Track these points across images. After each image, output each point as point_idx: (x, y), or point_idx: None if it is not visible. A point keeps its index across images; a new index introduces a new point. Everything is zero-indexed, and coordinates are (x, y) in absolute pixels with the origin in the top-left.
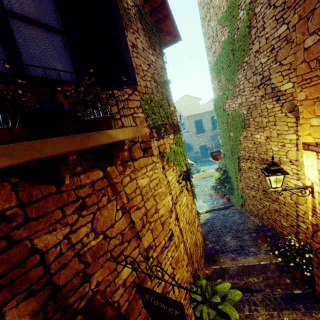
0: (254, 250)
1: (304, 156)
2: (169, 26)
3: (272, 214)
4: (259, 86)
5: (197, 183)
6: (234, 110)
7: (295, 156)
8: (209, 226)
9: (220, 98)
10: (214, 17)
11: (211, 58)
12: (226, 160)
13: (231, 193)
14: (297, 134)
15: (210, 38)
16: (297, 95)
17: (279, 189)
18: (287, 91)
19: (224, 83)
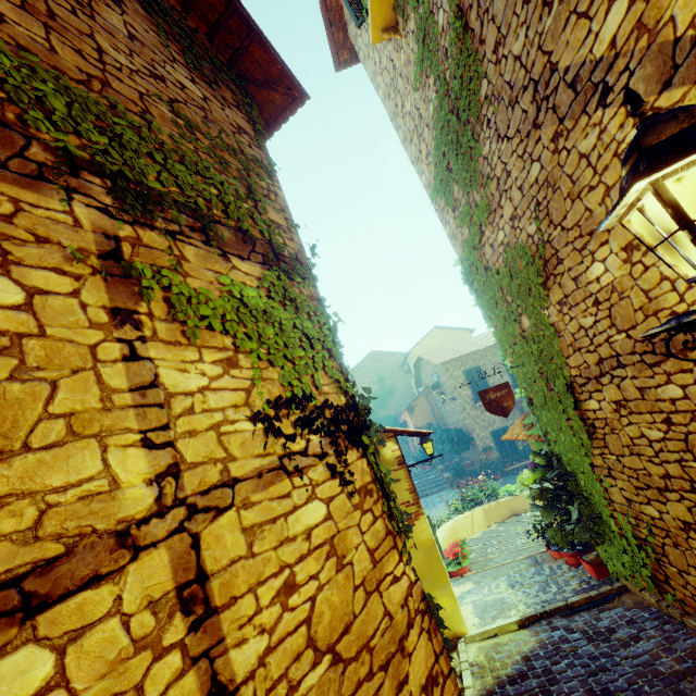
0: None
1: None
2: (266, 66)
3: None
4: (536, 121)
5: (495, 531)
6: (506, 246)
7: None
8: (537, 694)
9: (468, 245)
10: (406, 90)
11: (426, 175)
12: (540, 415)
13: (597, 535)
14: None
15: (413, 137)
16: (659, 7)
17: None
18: (620, 35)
19: (463, 201)
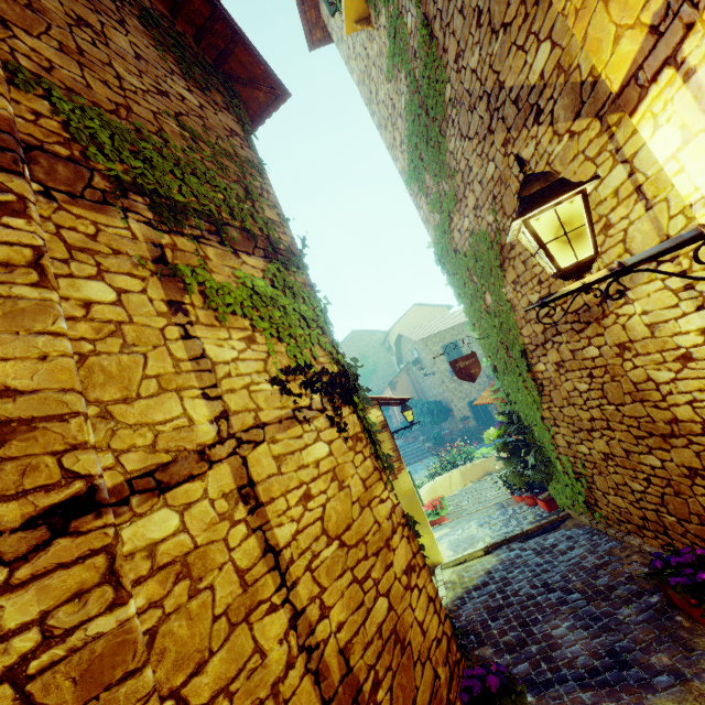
0: (670, 663)
1: (645, 134)
2: (250, 66)
3: (685, 495)
4: (490, 127)
5: (470, 489)
6: (471, 232)
7: (651, 231)
8: (495, 594)
9: (439, 230)
10: (380, 79)
11: (401, 161)
12: (502, 380)
13: (547, 475)
14: (623, 158)
15: (387, 125)
16: (571, 55)
17: (600, 276)
18: (546, 70)
19: (434, 189)
